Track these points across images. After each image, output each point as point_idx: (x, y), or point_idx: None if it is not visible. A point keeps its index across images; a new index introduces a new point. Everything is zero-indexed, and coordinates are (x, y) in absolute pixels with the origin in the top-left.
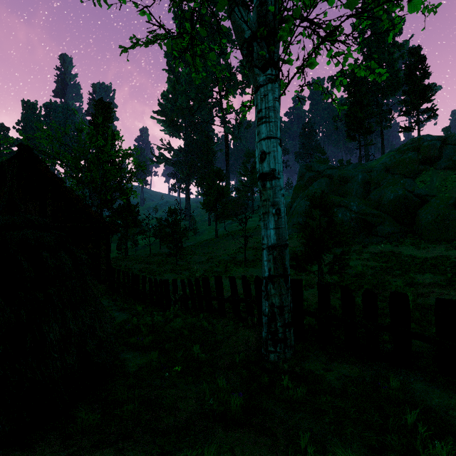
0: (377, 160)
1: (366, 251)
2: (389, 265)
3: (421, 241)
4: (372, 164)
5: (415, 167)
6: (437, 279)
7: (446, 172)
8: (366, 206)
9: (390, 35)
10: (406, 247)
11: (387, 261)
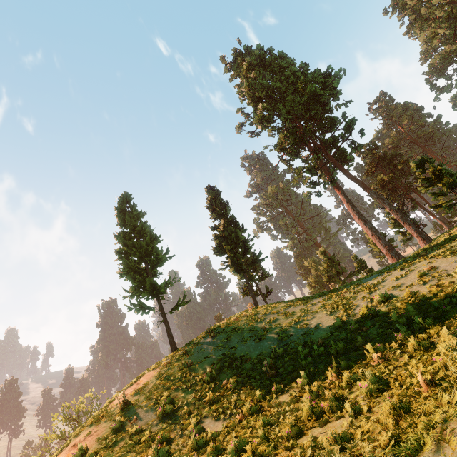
0: None
1: None
2: None
3: None
4: None
5: None
6: None
7: None
8: None
9: None
10: None
11: None
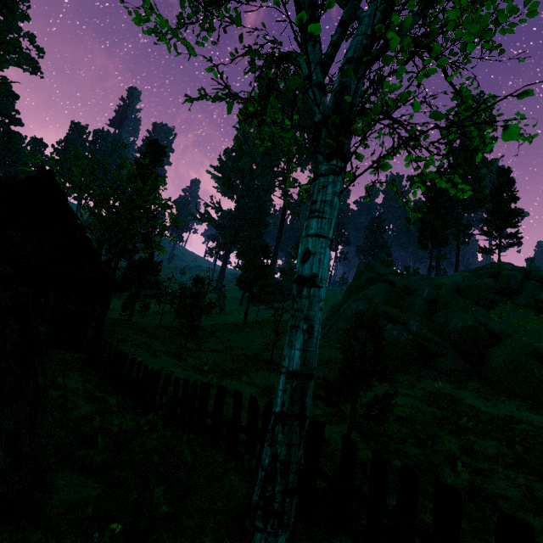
0: (449, 277)
1: (420, 386)
2: (445, 414)
3: (488, 389)
4: (443, 280)
5: (490, 295)
6: (503, 451)
7: (526, 311)
8: (428, 328)
9: (478, 155)
10: (469, 393)
11: (443, 408)
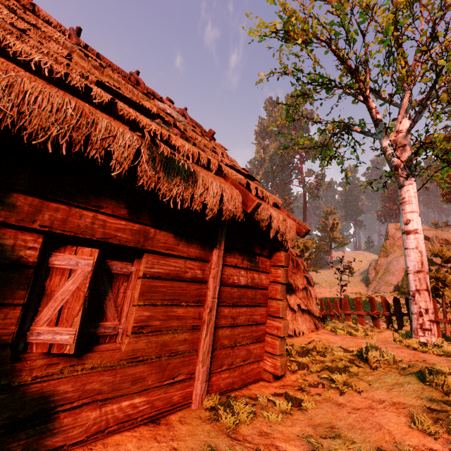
0: None
1: None
2: None
3: None
4: None
5: None
6: None
7: None
8: None
9: None
10: None
11: None
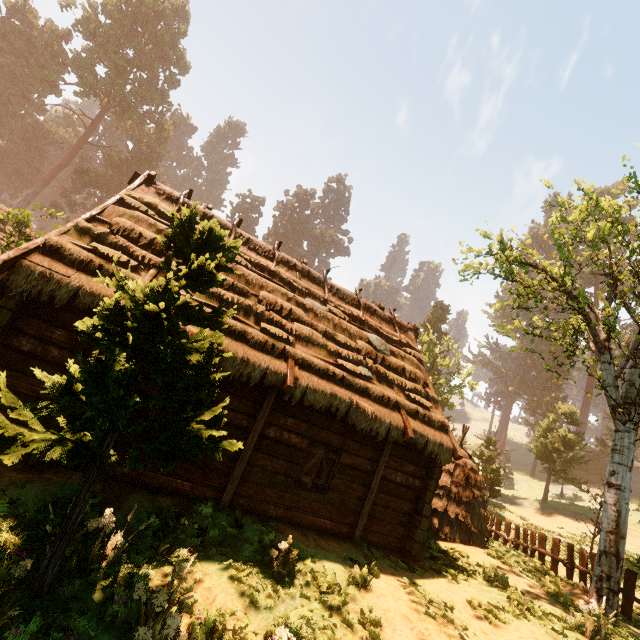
0: None
1: None
2: None
3: None
4: None
5: None
6: None
7: None
8: None
9: None
10: None
11: None
